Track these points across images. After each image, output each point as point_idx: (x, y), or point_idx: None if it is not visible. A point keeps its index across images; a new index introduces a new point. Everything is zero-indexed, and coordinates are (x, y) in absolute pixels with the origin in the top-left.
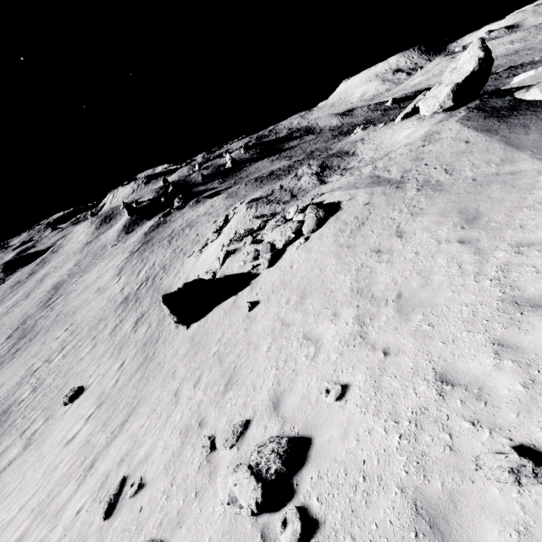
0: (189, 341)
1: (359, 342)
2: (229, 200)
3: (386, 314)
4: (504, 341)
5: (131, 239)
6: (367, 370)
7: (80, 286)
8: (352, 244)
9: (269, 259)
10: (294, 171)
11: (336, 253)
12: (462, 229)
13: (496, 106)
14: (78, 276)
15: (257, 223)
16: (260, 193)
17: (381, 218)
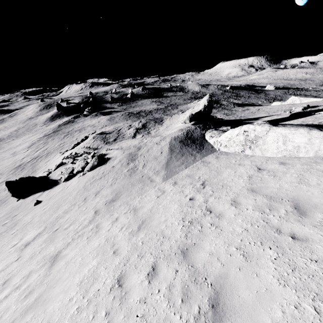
0: (9, 210)
1: (22, 248)
2: (108, 122)
3: (43, 238)
4: (31, 273)
5: (51, 125)
6: (5, 265)
7: (7, 146)
8: (87, 188)
9: (65, 178)
10: (149, 116)
11: (79, 190)
12: (105, 204)
13: (193, 135)
14: (11, 139)
15: (81, 152)
16: (111, 128)
17: (106, 179)
